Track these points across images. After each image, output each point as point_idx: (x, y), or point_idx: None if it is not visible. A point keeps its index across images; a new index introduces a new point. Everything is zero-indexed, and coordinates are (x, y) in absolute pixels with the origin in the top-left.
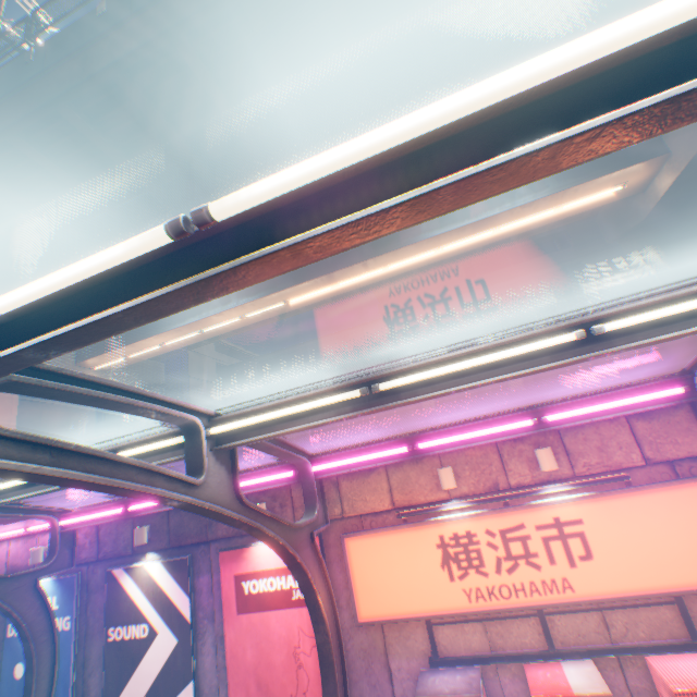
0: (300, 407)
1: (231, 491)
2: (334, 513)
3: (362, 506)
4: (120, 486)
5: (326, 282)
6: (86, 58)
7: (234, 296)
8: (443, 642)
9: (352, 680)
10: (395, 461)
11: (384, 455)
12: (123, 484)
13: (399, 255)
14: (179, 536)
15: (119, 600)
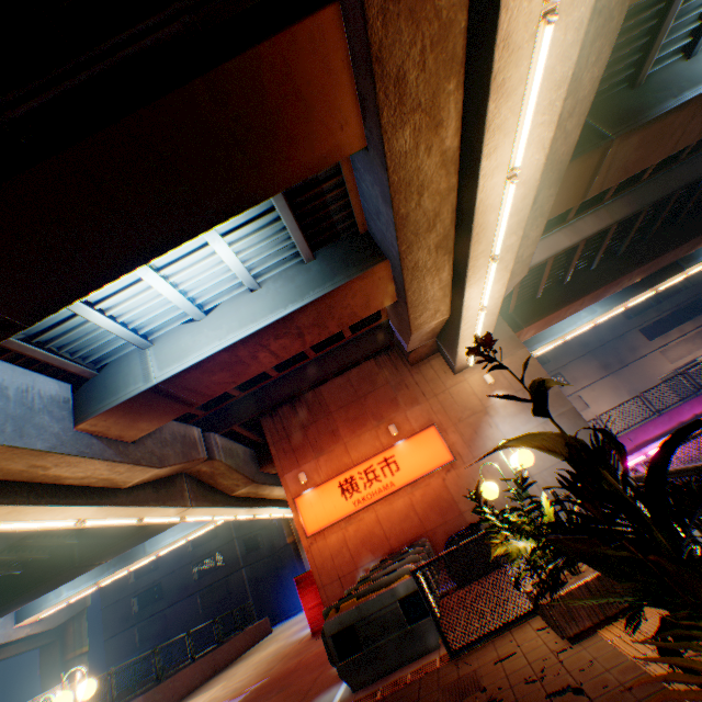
0: None
1: None
2: None
3: None
4: None
5: (653, 289)
6: (684, 168)
7: (596, 308)
8: None
9: None
10: None
11: None
12: None
13: (698, 264)
14: None
15: None
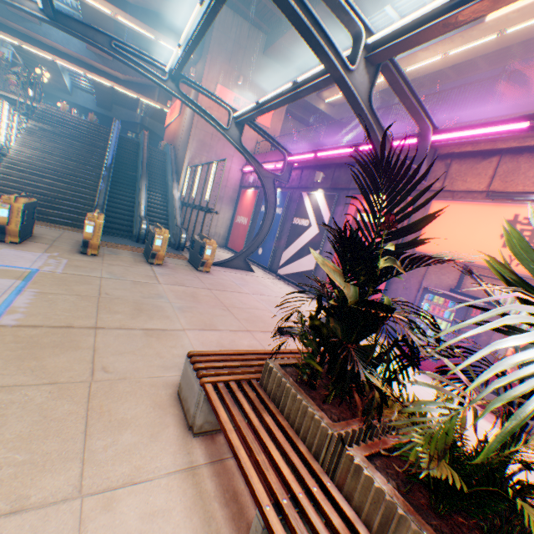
0: (430, 6)
1: (365, 95)
2: (433, 187)
3: (458, 186)
4: (313, 34)
5: None
6: None
7: None
8: (467, 286)
9: (394, 281)
10: (508, 135)
11: (500, 132)
12: (314, 34)
13: None
14: (335, 184)
15: (300, 207)
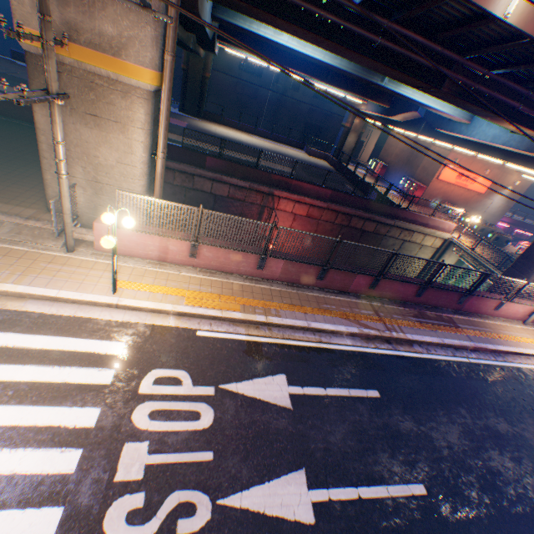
0: None
1: None
2: None
3: None
4: None
5: None
6: None
7: None
8: None
9: None
10: None
11: None
12: None
13: None
14: (514, 235)
15: None
